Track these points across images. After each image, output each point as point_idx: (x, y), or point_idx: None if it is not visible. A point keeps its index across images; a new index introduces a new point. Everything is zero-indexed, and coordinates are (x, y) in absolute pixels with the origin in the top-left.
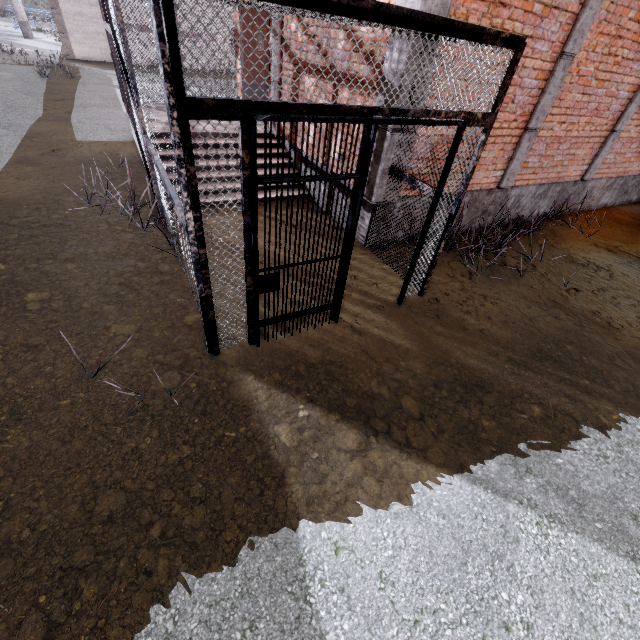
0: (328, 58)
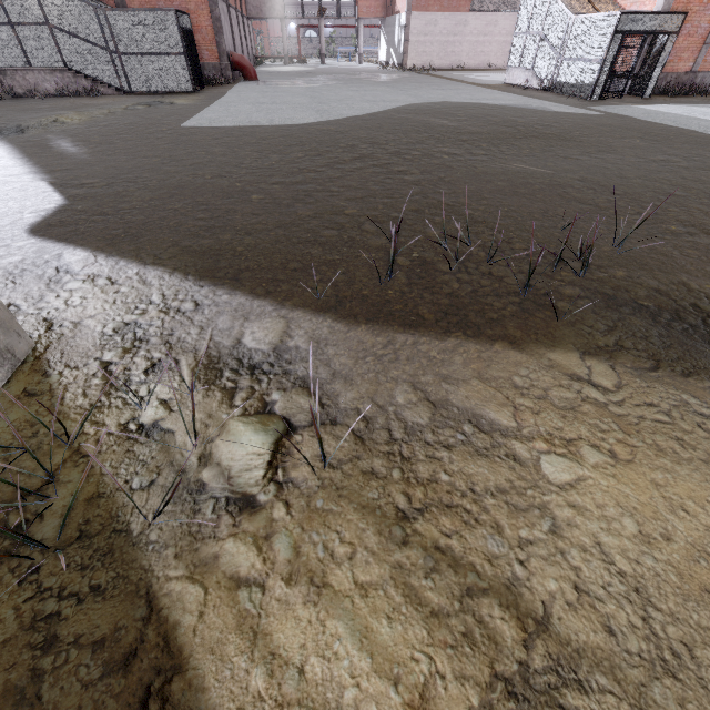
0: None
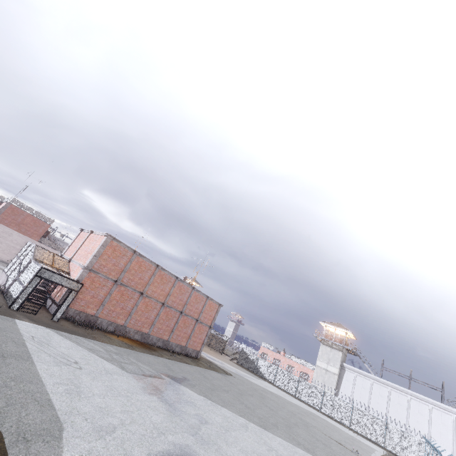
0: None
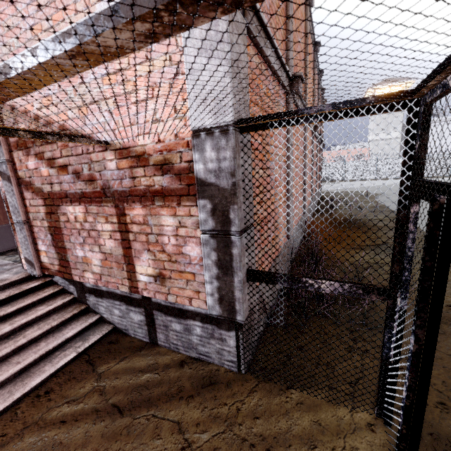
0: (96, 181)
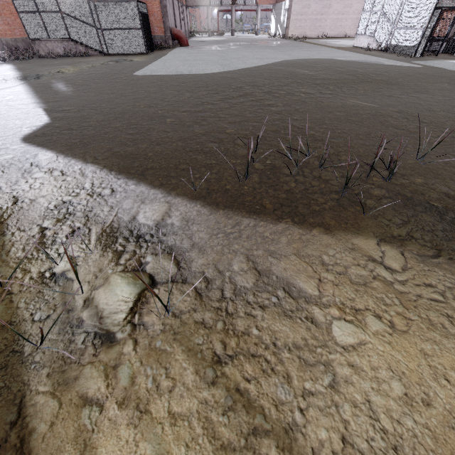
0: None
